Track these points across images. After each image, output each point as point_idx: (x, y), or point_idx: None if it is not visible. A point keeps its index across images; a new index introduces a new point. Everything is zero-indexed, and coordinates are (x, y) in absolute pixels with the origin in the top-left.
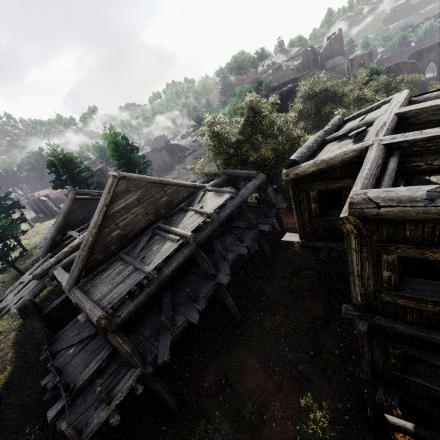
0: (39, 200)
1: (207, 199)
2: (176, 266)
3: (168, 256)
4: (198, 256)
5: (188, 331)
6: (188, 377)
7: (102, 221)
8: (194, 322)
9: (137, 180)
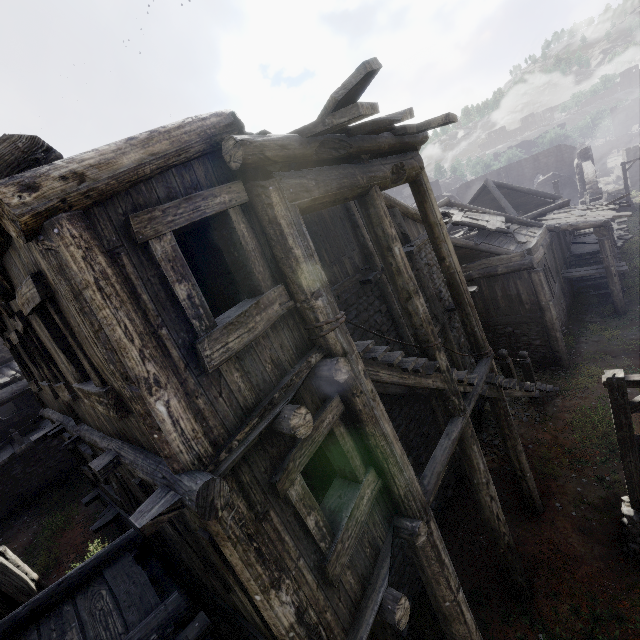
0: None
1: None
2: None
3: None
4: None
5: (38, 494)
6: (2, 542)
7: None
8: None
9: None
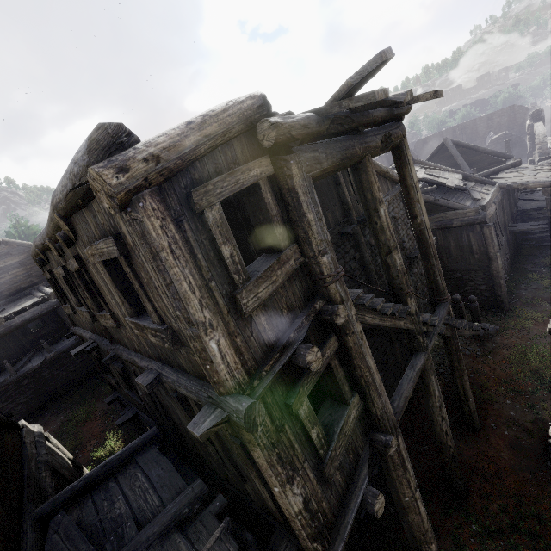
0: None
1: None
2: (29, 317)
3: (24, 308)
4: (60, 312)
5: (62, 391)
6: None
7: None
8: (34, 366)
9: (21, 246)
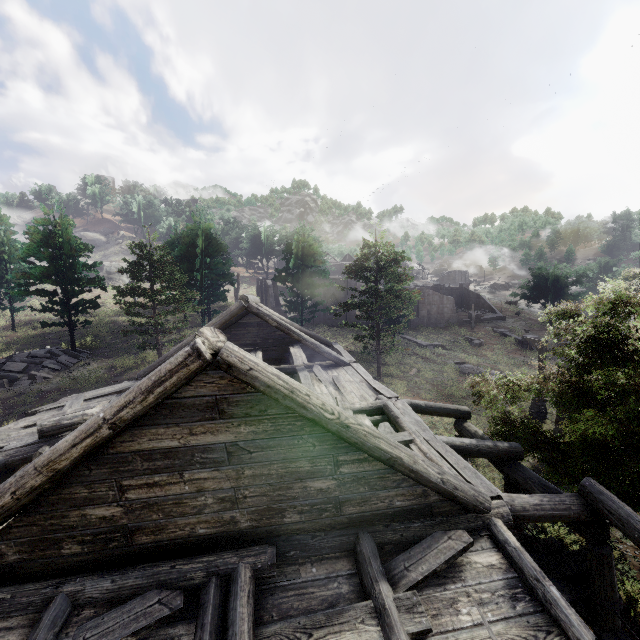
0: (265, 282)
1: (467, 583)
2: None
3: None
4: None
5: None
6: None
7: (81, 461)
8: None
9: (263, 391)
